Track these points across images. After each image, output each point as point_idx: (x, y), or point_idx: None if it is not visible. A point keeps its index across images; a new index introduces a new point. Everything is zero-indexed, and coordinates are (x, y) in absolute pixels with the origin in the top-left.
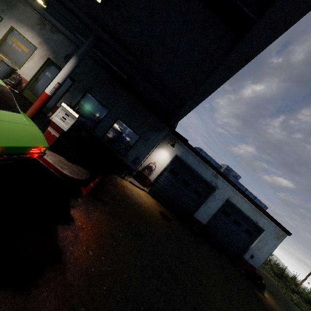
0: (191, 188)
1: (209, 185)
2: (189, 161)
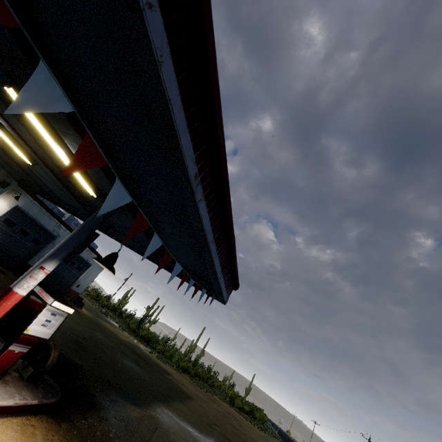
0: (30, 238)
1: (51, 234)
2: (33, 212)
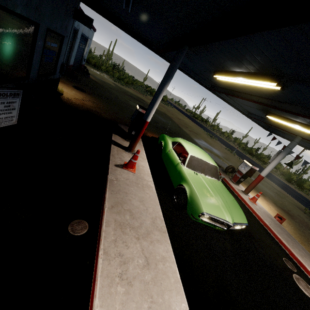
0: None
1: (74, 29)
2: None
